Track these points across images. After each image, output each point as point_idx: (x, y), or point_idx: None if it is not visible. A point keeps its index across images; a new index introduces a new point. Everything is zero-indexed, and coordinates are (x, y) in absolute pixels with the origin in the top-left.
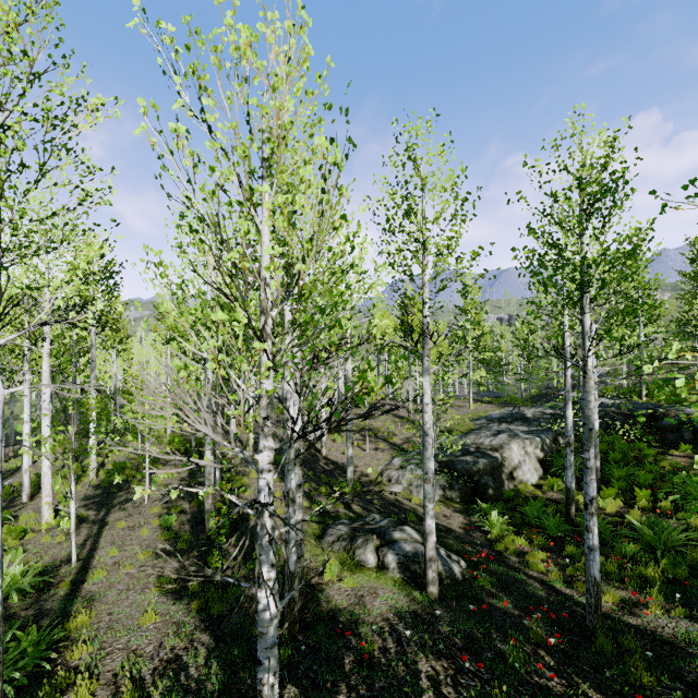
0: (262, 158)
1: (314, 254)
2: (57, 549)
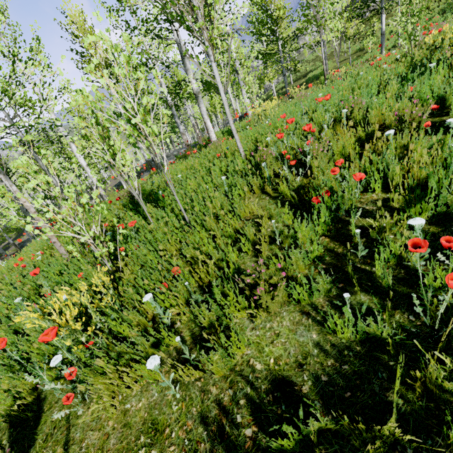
0: None
1: None
2: None
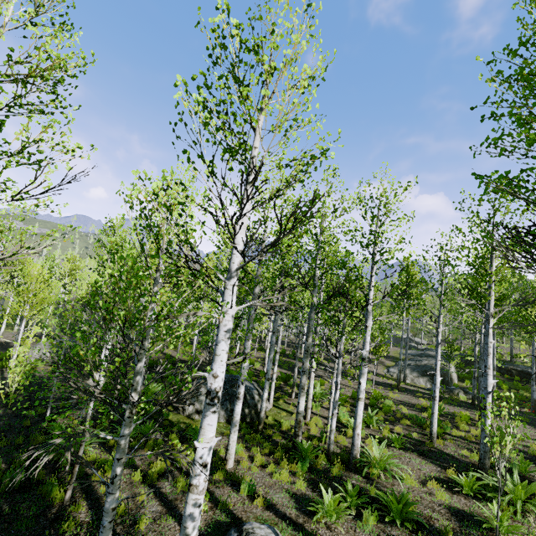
0: None
1: None
2: (347, 389)
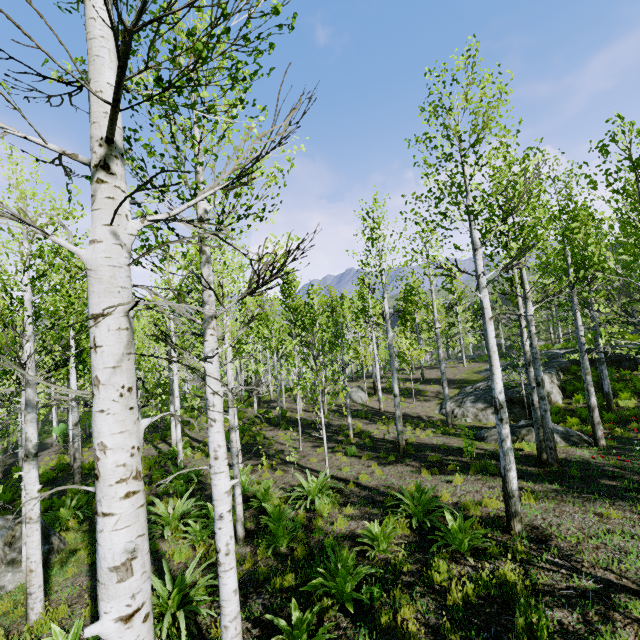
0: (636, 178)
1: (638, 224)
2: (288, 478)
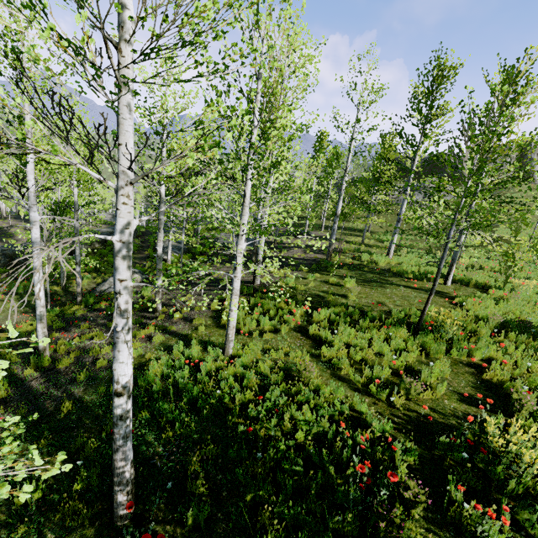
0: None
1: None
2: None
